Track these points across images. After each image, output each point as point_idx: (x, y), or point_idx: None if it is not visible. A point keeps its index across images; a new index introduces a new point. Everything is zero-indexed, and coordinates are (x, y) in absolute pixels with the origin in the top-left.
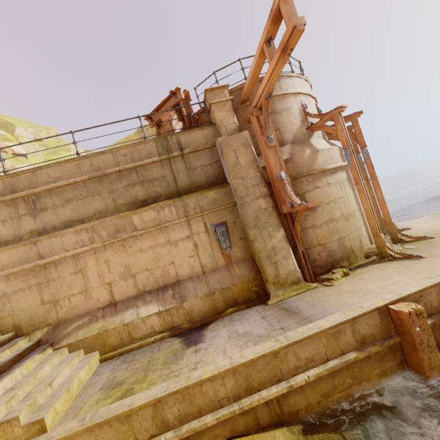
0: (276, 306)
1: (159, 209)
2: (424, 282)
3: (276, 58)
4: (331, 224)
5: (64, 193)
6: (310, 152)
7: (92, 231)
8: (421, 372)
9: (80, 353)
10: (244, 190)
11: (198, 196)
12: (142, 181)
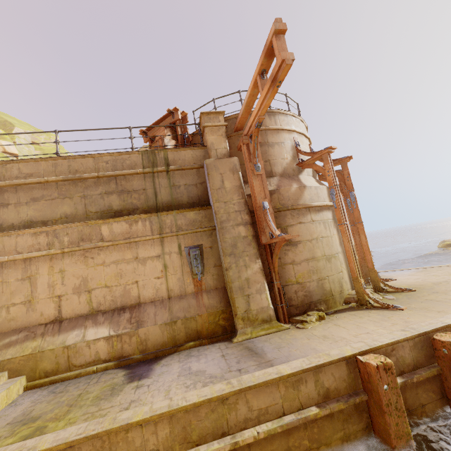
0: (241, 345)
1: (132, 222)
2: (397, 334)
3: (266, 88)
4: (311, 262)
5: (32, 191)
6: (297, 187)
7: (53, 235)
8: (388, 440)
9: (1, 376)
10: (225, 215)
11: (176, 215)
12: (120, 190)
